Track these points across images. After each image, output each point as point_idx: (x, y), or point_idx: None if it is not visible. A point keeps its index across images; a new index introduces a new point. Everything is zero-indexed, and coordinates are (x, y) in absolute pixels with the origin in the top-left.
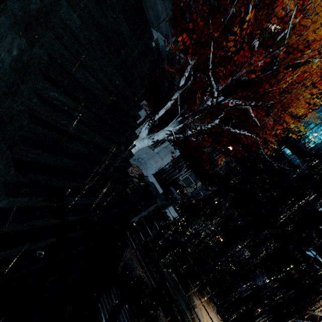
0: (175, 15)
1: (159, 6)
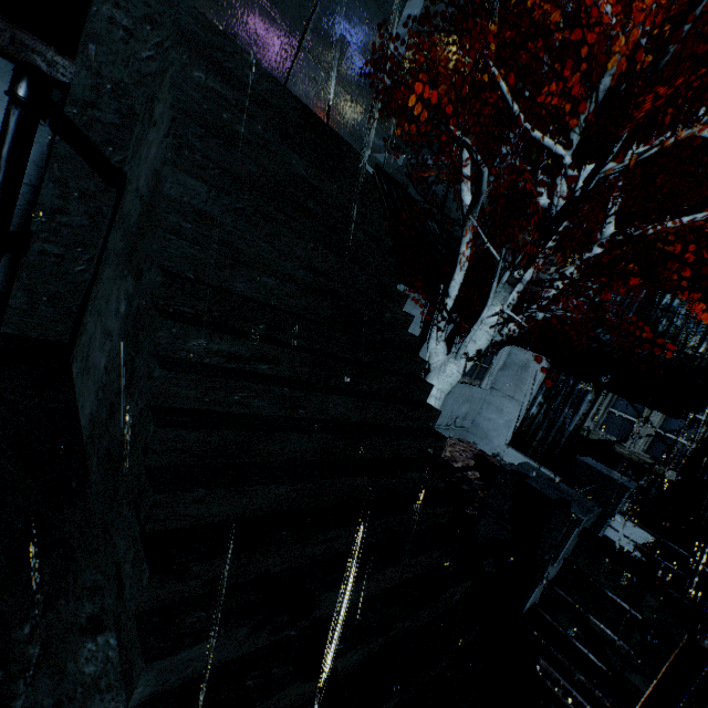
0: (387, 108)
1: (350, 114)
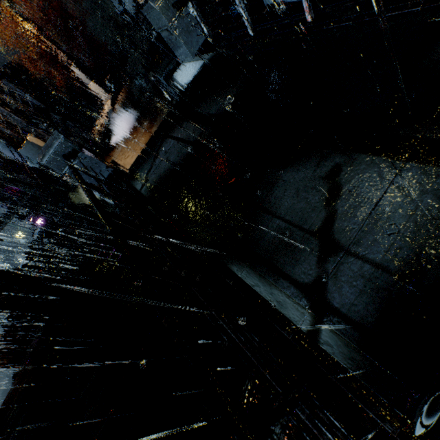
0: None
1: None
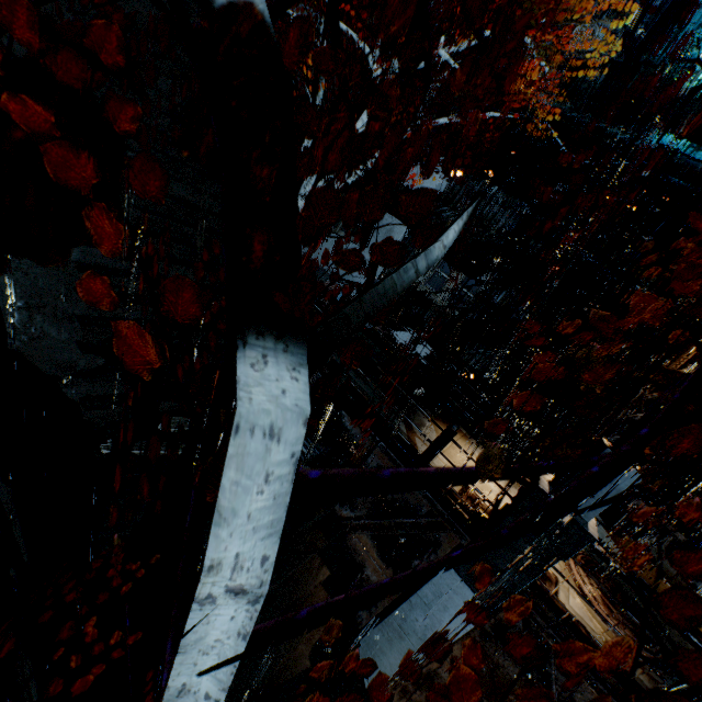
0: None
1: None
